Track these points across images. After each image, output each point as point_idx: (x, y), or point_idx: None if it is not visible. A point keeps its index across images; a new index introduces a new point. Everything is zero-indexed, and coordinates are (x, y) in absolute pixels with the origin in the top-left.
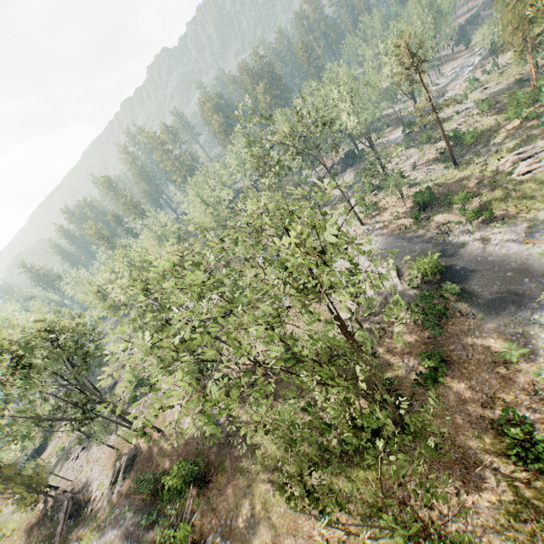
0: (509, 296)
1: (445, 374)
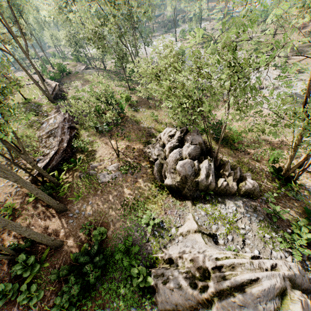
0: None
1: None
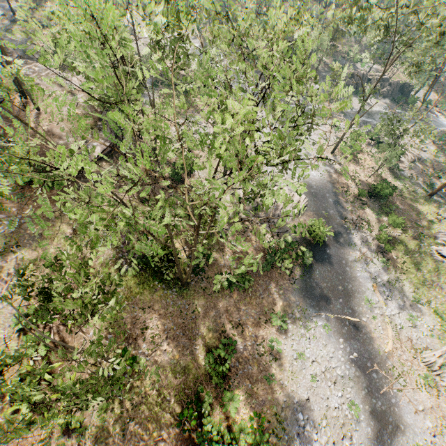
0: (322, 297)
1: (238, 289)
